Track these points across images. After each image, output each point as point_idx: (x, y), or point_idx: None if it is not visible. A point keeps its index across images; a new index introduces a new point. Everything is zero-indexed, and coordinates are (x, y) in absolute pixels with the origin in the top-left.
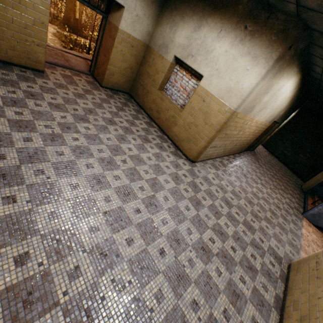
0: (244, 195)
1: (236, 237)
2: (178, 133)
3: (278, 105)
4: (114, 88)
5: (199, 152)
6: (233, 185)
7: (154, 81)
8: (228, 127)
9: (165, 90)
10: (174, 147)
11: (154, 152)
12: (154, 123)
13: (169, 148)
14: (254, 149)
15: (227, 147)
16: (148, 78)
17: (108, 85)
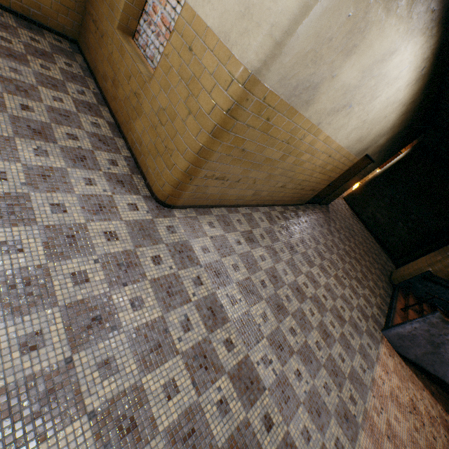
0: (271, 292)
1: (184, 431)
2: (142, 135)
3: (378, 116)
4: (32, 16)
5: (176, 183)
6: (255, 267)
7: (112, 7)
8: (245, 131)
9: (138, 34)
10: (131, 166)
11: (38, 164)
12: (107, 110)
13: (113, 165)
14: (328, 202)
15: (262, 186)
16: (103, 2)
17: (10, 1)
